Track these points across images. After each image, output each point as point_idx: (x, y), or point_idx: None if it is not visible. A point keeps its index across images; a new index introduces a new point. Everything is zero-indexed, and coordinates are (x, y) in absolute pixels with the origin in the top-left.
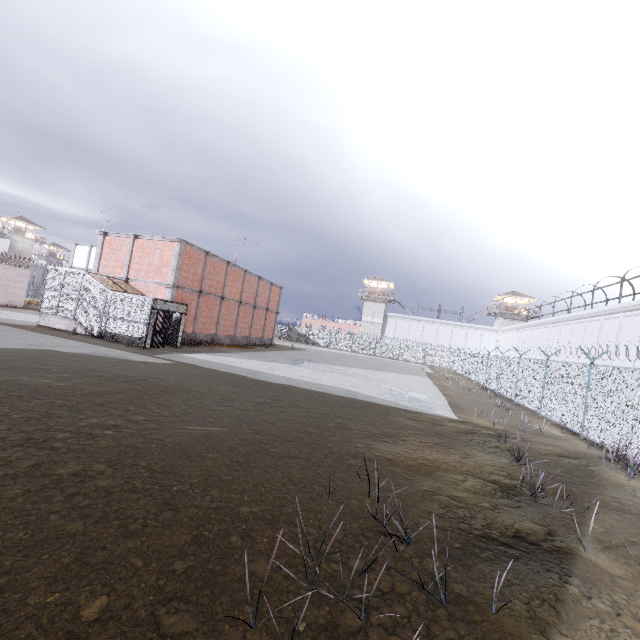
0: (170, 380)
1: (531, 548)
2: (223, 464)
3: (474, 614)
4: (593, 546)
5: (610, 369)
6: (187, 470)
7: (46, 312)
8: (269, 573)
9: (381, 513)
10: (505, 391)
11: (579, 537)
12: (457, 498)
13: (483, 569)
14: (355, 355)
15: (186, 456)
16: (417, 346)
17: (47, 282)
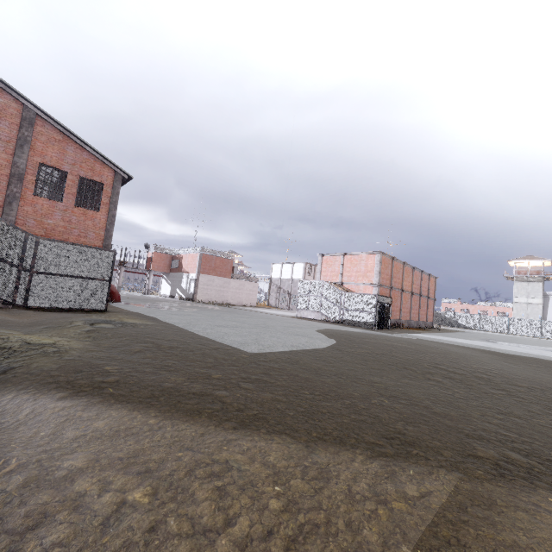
0: (448, 349)
1: None
2: None
3: None
4: None
5: None
6: None
7: (301, 308)
8: None
9: None
10: None
11: None
12: None
13: None
14: (521, 337)
15: None
16: None
17: (299, 290)
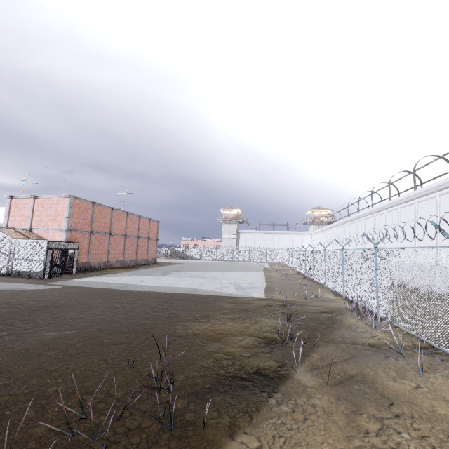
0: (49, 301)
1: (261, 378)
2: (55, 358)
3: (189, 432)
4: (305, 369)
5: (351, 251)
6: (20, 367)
7: None
8: (44, 433)
9: (164, 373)
10: (309, 274)
11: (300, 365)
12: (229, 353)
13: (216, 399)
14: (218, 262)
15: (26, 357)
16: (260, 250)
17: None
